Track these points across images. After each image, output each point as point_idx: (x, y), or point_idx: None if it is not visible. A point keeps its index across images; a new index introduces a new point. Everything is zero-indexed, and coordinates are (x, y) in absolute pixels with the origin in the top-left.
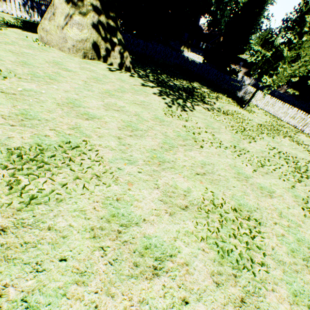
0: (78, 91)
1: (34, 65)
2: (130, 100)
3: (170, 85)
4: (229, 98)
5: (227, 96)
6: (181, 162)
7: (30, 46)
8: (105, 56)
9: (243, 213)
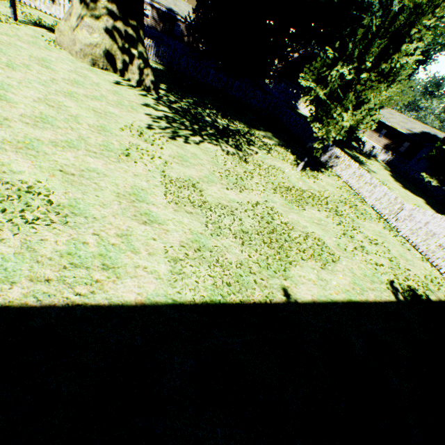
0: (28, 82)
1: (9, 54)
2: (90, 107)
3: (201, 119)
4: (294, 156)
5: (294, 154)
6: (57, 158)
7: (33, 43)
8: (122, 69)
9: (62, 211)
